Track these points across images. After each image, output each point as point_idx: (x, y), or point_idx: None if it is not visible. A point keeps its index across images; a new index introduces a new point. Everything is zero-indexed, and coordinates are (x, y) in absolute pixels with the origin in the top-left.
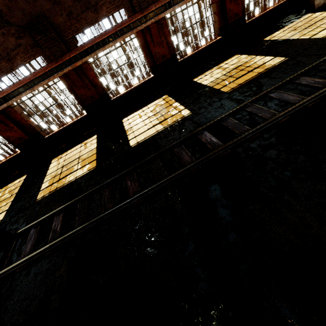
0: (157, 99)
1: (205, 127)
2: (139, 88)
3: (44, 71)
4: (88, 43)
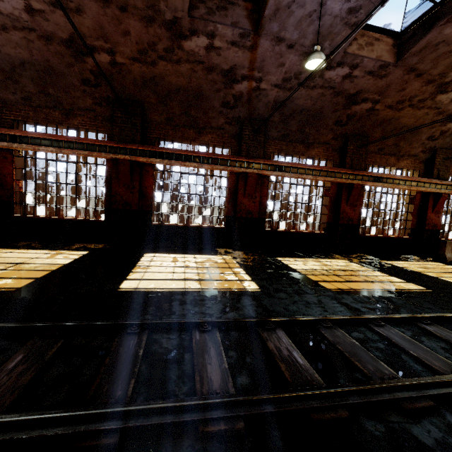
0: (214, 254)
1: (281, 321)
2: (198, 231)
3: (93, 142)
4: (170, 149)
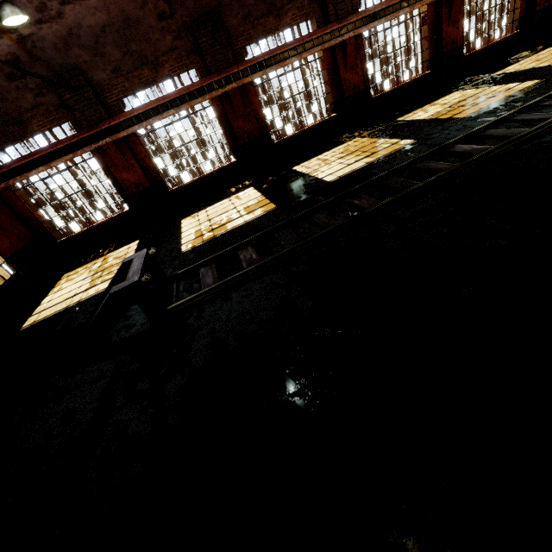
0: (342, 143)
1: (454, 141)
2: (314, 131)
3: (200, 85)
4: (265, 54)
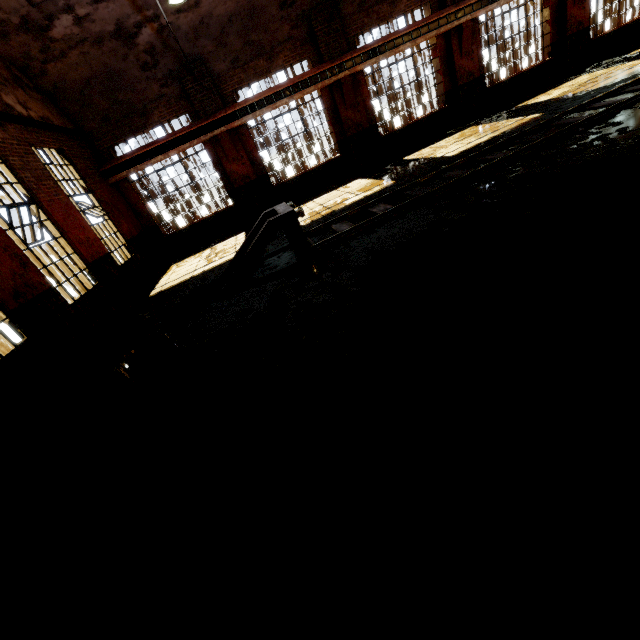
0: (455, 133)
1: (592, 101)
2: (423, 124)
3: (314, 73)
4: (379, 41)
